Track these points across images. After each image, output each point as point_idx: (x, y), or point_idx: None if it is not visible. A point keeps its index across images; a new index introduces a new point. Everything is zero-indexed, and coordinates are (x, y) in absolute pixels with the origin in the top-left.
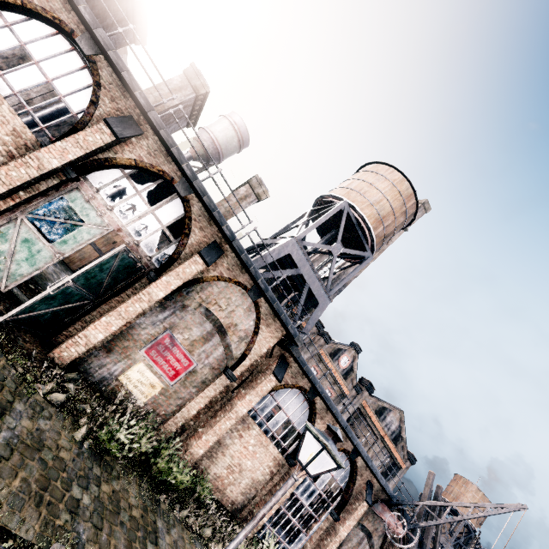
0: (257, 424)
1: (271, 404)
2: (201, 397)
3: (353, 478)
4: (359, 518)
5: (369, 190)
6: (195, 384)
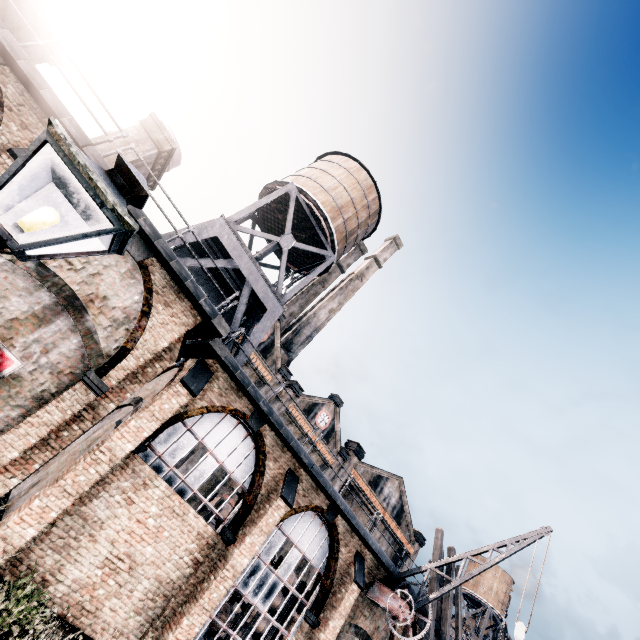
0: (164, 479)
1: (188, 443)
2: (29, 425)
3: (334, 551)
4: (351, 615)
5: (321, 176)
6: (17, 402)
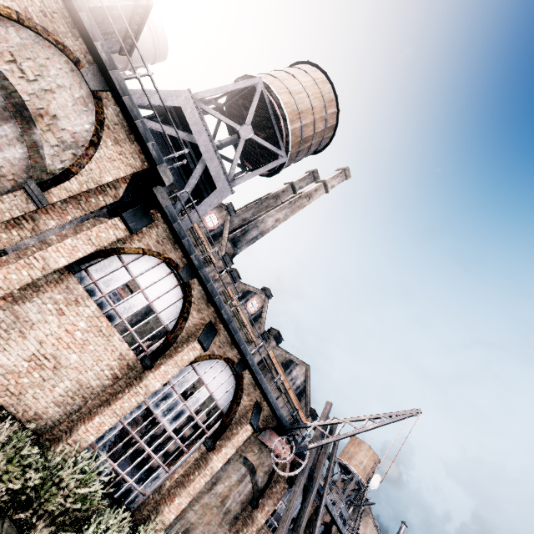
0: (96, 302)
1: (122, 278)
2: None
3: (238, 397)
4: (242, 449)
5: (289, 79)
6: None
